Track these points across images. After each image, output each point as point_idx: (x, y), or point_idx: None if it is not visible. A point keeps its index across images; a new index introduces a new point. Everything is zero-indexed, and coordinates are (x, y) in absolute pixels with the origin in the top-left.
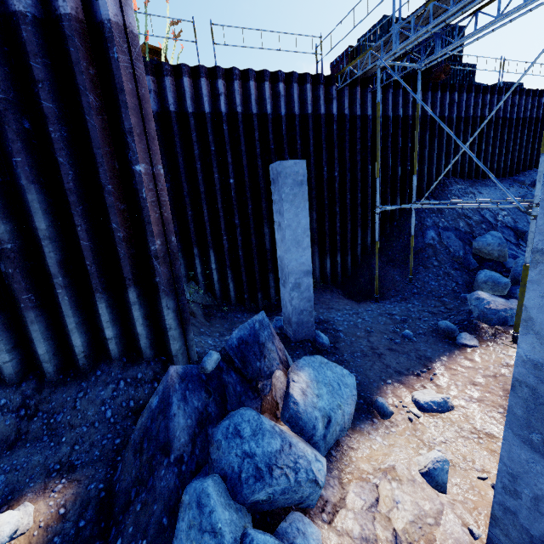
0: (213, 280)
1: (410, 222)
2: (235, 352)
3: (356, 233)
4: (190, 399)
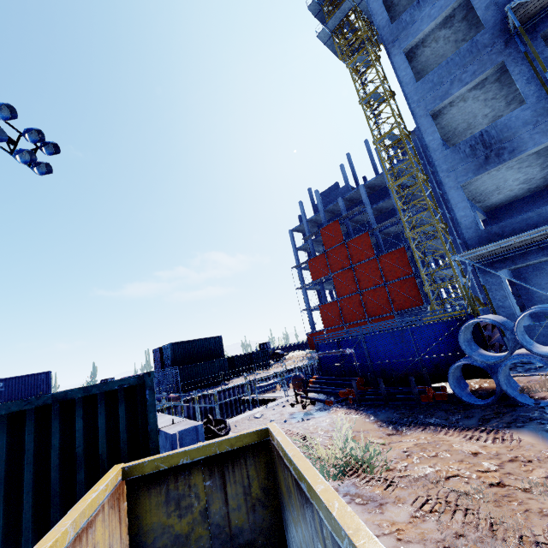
0: None
1: None
2: None
3: None
4: None
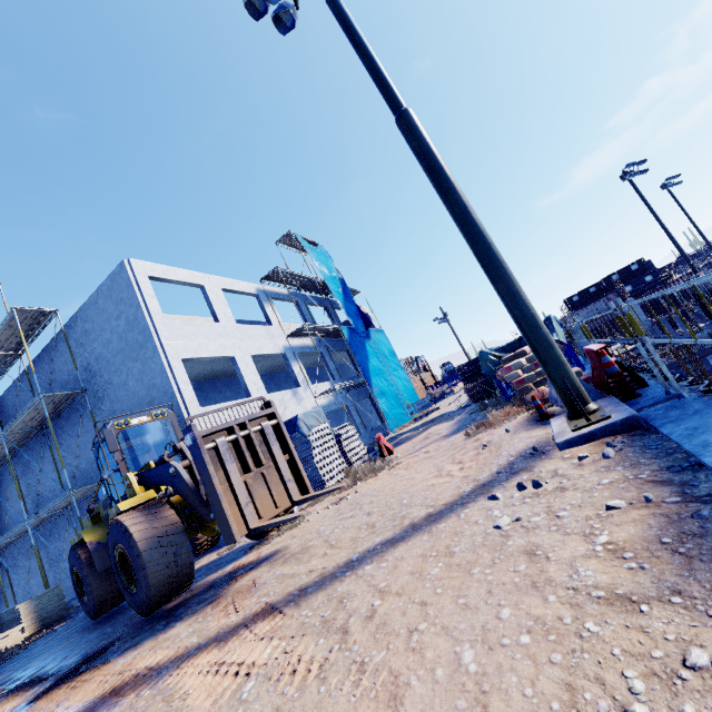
0: None
1: None
2: None
3: None
4: None
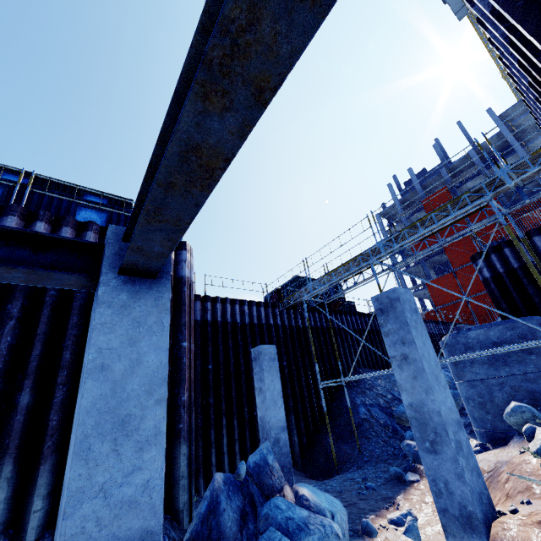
0: None
1: (344, 402)
2: (253, 472)
3: (306, 412)
4: (233, 498)
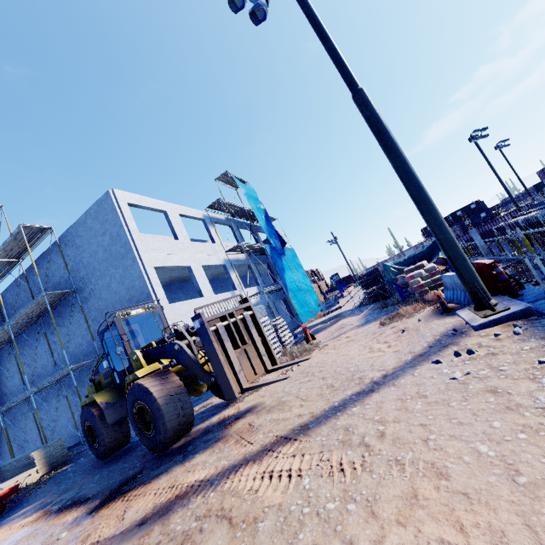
0: None
1: None
2: None
3: None
4: None
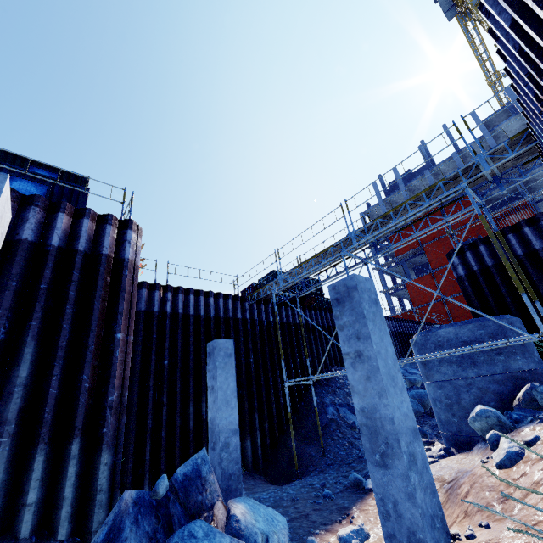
0: (127, 470)
1: (313, 401)
2: (180, 486)
3: (272, 412)
4: (142, 522)
